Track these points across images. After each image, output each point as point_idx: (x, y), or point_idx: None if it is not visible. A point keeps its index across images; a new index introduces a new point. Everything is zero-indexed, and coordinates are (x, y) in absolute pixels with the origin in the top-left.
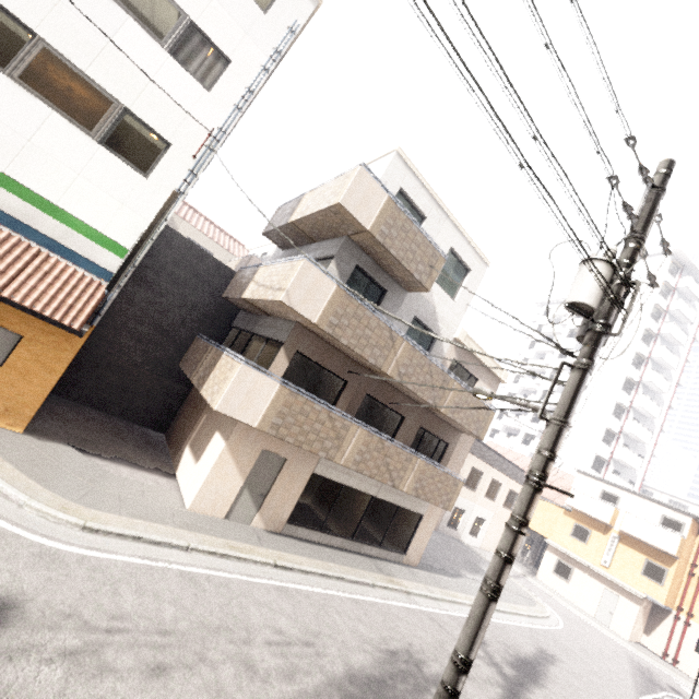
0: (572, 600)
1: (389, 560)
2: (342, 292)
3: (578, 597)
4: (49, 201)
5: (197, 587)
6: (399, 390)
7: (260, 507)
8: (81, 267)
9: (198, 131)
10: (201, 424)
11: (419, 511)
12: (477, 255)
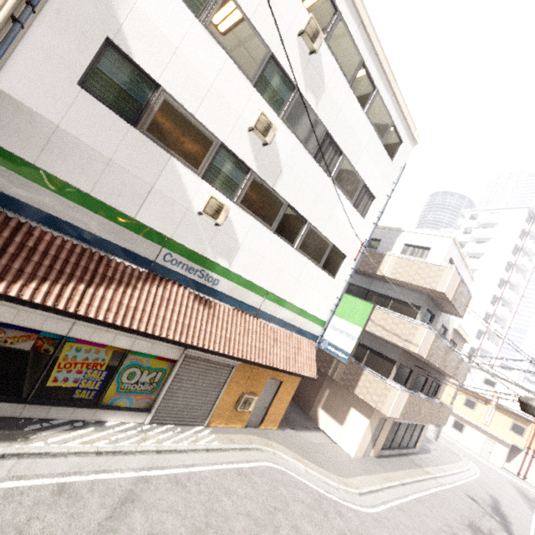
0: (464, 444)
1: (409, 453)
2: (435, 337)
3: (468, 443)
4: (300, 308)
5: (406, 514)
6: (429, 365)
7: (373, 446)
8: (306, 337)
9: (357, 244)
10: (327, 395)
11: (423, 424)
12: (470, 277)
